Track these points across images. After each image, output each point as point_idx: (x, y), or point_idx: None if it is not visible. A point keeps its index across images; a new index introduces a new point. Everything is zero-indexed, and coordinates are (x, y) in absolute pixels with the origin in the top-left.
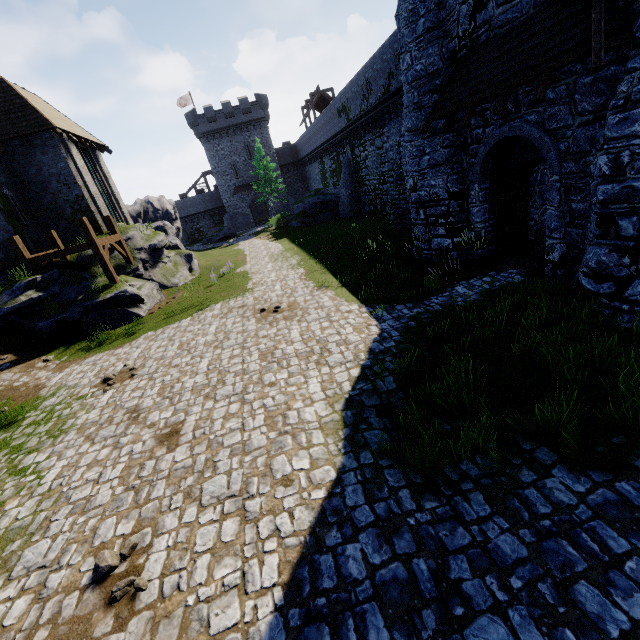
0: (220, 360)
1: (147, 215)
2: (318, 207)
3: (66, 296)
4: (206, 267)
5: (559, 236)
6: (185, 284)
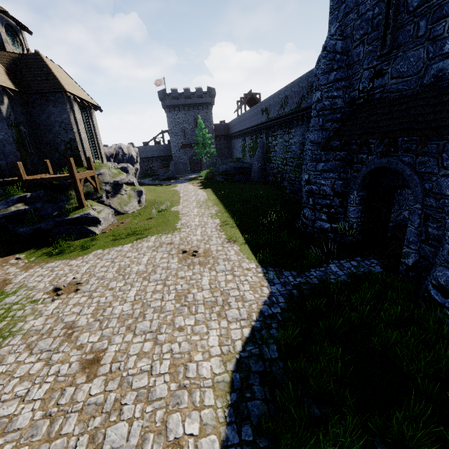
0: (145, 292)
1: (117, 156)
2: (236, 170)
3: (45, 211)
4: (150, 201)
5: (415, 248)
6: (133, 212)
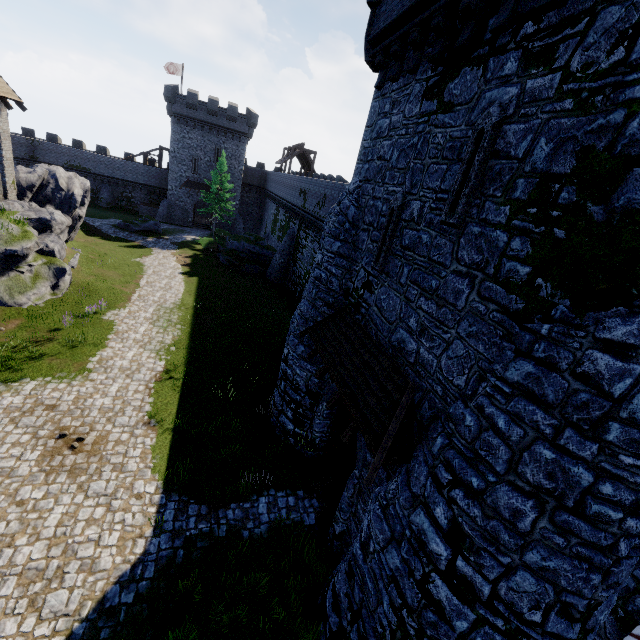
0: None
1: (43, 190)
2: (251, 255)
3: None
4: (81, 286)
5: (344, 517)
6: (32, 309)
